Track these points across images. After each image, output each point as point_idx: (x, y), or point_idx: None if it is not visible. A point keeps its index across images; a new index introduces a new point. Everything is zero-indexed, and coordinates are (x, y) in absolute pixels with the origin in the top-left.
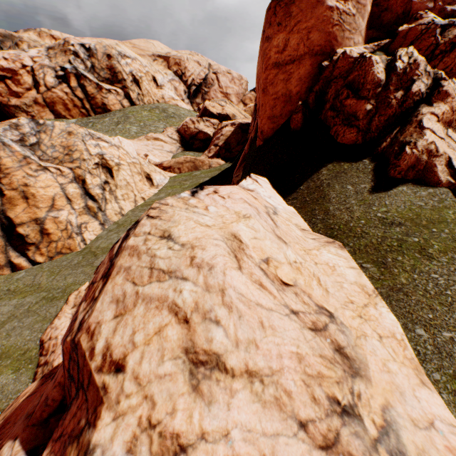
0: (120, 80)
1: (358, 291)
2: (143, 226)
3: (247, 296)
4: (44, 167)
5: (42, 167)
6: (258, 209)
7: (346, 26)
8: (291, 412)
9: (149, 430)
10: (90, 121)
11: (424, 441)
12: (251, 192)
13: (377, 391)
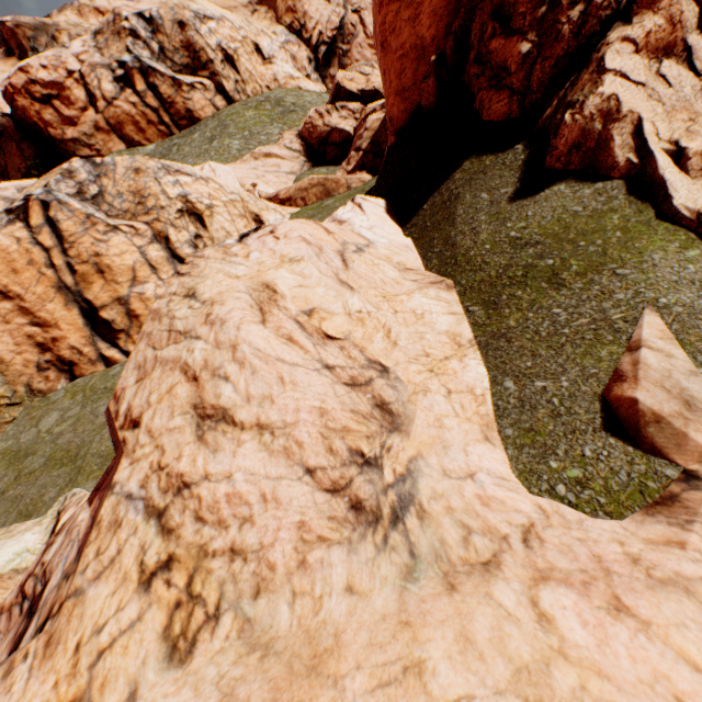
0: (204, 63)
1: (446, 342)
2: (171, 287)
3: (266, 351)
4: (114, 227)
5: (111, 226)
6: (324, 248)
7: None
8: (299, 460)
9: (159, 472)
10: (173, 143)
11: (448, 488)
12: (342, 224)
13: (413, 444)
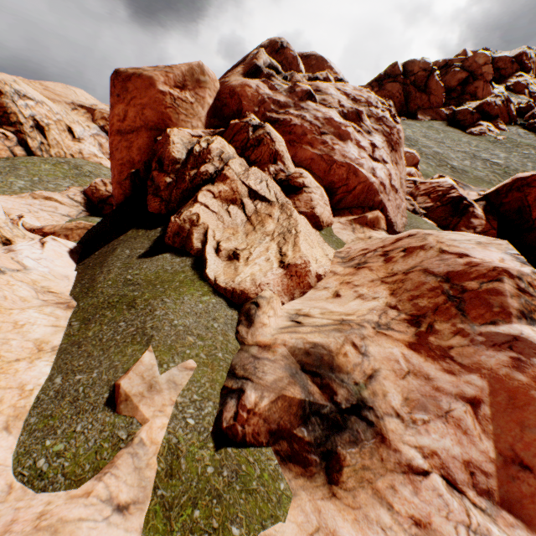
0: (13, 122)
1: (29, 347)
2: None
3: None
4: None
5: None
6: None
7: (182, 111)
8: None
9: None
10: None
11: None
12: (11, 252)
13: None
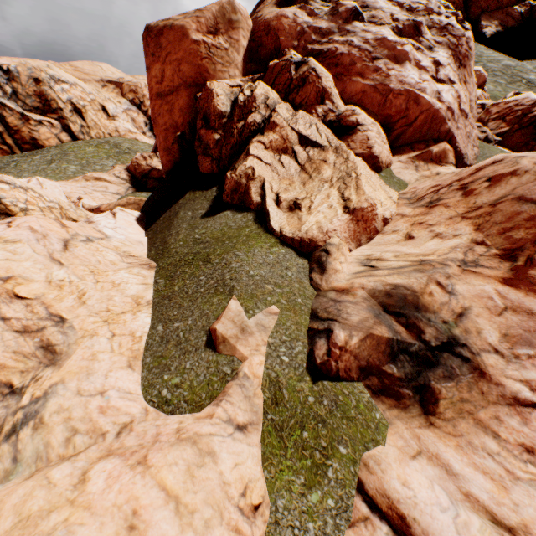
0: (54, 109)
1: (129, 302)
2: None
3: None
4: None
5: None
6: (50, 236)
7: (218, 60)
8: None
9: None
10: (13, 160)
11: (76, 403)
12: (91, 223)
13: (61, 374)
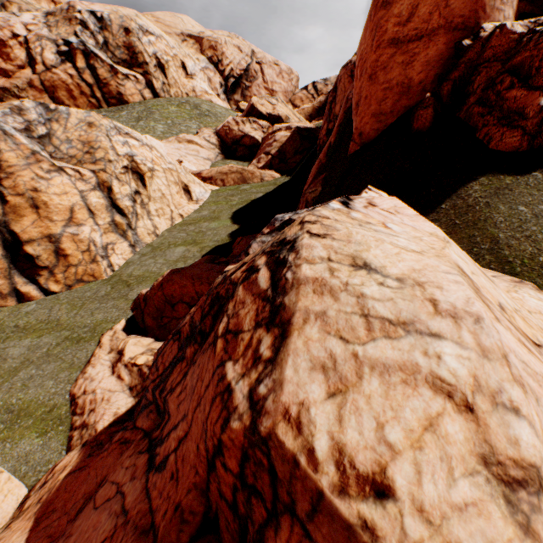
0: (140, 63)
1: None
2: (312, 249)
3: (530, 365)
4: (59, 168)
5: (56, 167)
6: None
7: None
8: None
9: None
10: (102, 114)
11: None
12: None
13: None
